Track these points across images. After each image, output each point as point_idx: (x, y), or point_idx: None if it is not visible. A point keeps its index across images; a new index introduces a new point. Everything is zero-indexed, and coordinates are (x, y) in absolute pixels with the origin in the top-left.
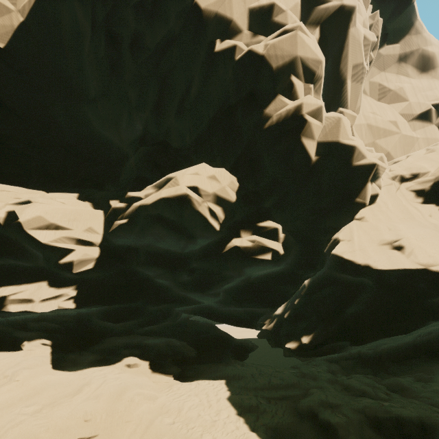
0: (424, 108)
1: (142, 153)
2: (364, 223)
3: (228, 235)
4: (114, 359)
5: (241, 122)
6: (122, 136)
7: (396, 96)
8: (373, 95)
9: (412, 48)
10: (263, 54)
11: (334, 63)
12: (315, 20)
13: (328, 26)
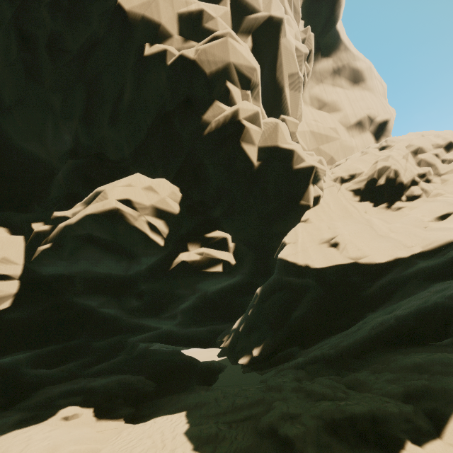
0: (358, 115)
1: (70, 167)
2: (309, 225)
3: (175, 250)
4: (46, 413)
5: (179, 129)
6: (49, 149)
7: (334, 105)
8: (314, 104)
9: (343, 62)
10: (194, 59)
11: (270, 71)
12: (246, 29)
13: (260, 35)
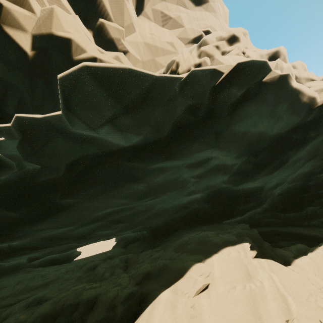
0: (196, 33)
1: None
2: None
3: None
4: None
5: None
6: None
7: (176, 23)
8: (157, 22)
9: None
10: None
11: None
12: None
13: None
